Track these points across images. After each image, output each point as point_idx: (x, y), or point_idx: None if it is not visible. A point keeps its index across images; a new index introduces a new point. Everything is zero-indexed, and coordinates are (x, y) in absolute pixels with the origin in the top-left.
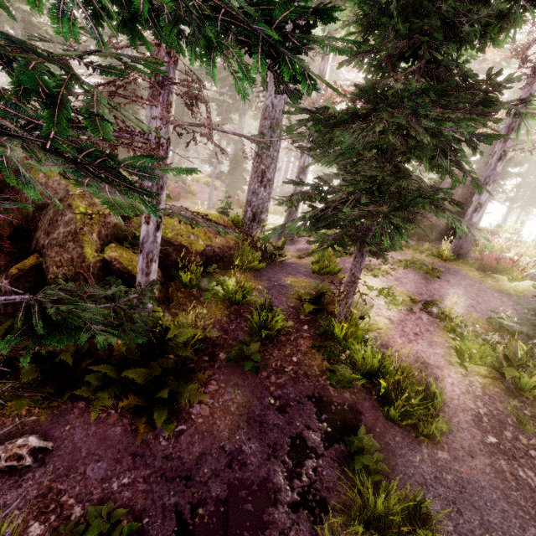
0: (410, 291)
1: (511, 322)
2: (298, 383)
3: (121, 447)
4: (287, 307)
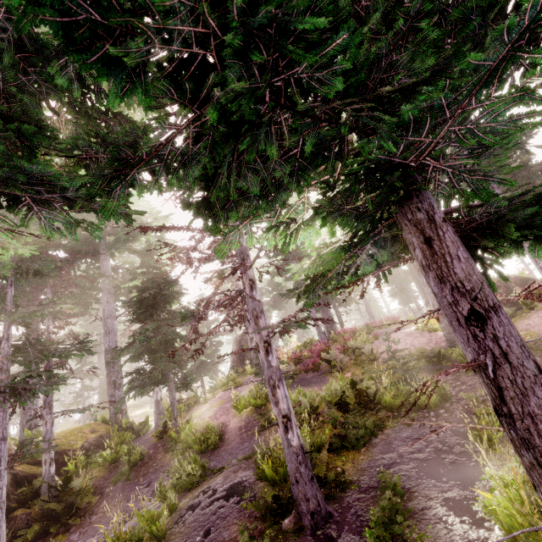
0: (224, 398)
1: None
2: (157, 471)
3: None
4: (149, 446)
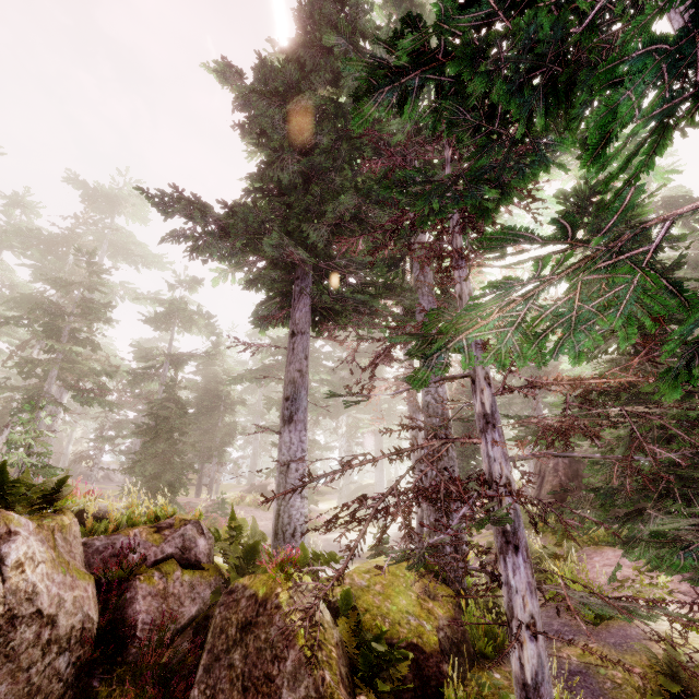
0: None
1: None
2: None
3: None
4: None
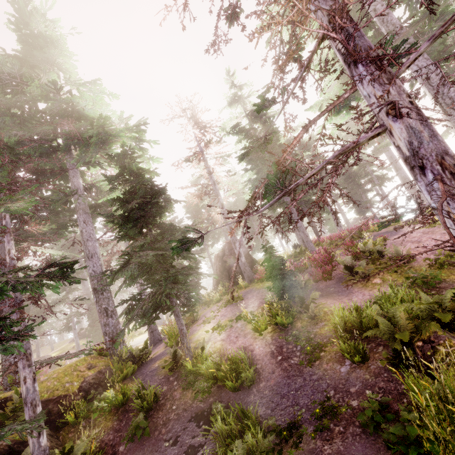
0: (230, 316)
1: None
2: (181, 418)
3: None
4: (160, 380)
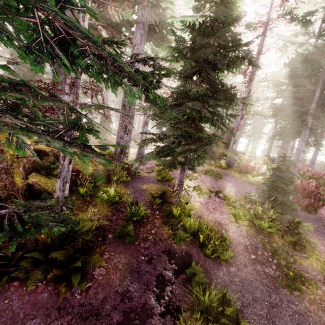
0: (209, 186)
1: (255, 197)
2: (156, 245)
3: (49, 306)
4: (146, 202)
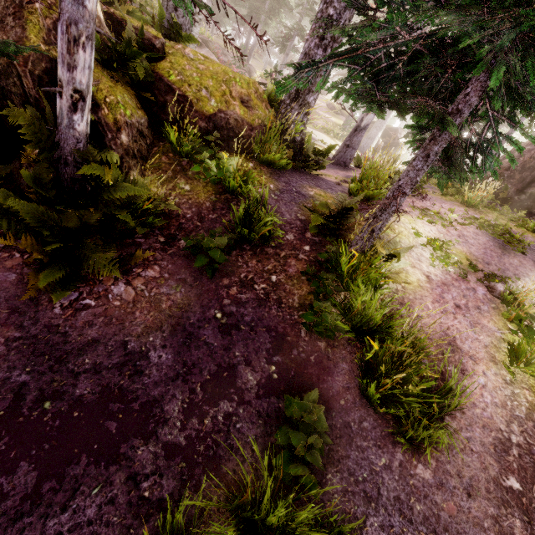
0: (474, 255)
1: None
2: (263, 307)
3: (4, 296)
4: (294, 219)
